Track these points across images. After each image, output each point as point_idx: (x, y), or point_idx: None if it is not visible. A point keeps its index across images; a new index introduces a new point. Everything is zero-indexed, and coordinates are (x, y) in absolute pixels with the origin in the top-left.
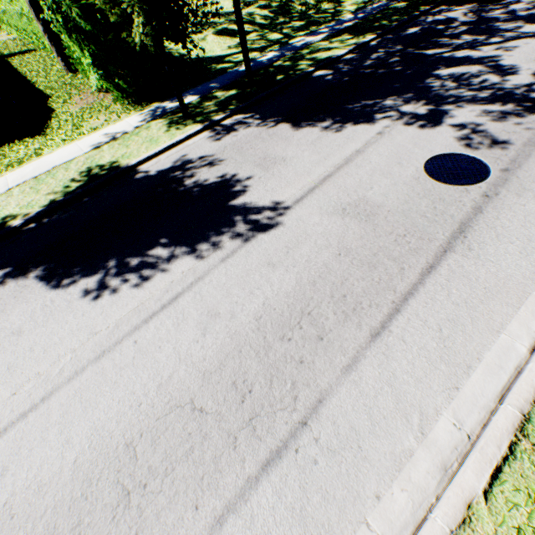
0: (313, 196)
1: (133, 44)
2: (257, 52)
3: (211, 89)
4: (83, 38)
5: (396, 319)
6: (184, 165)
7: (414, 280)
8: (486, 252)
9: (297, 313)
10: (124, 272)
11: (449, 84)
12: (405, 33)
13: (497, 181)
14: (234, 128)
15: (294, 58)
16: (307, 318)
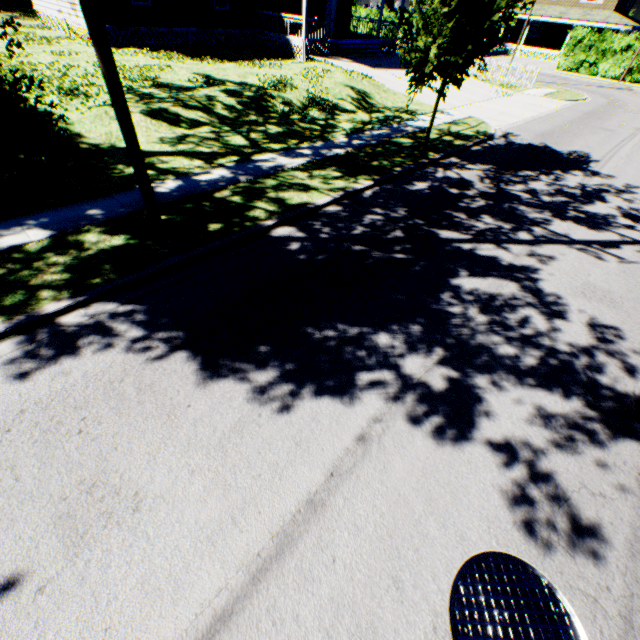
0: None
1: None
2: (201, 159)
3: (85, 221)
4: None
5: None
6: None
7: None
8: None
9: None
10: None
11: (476, 313)
12: (410, 188)
13: None
14: (78, 342)
15: (251, 189)
16: None
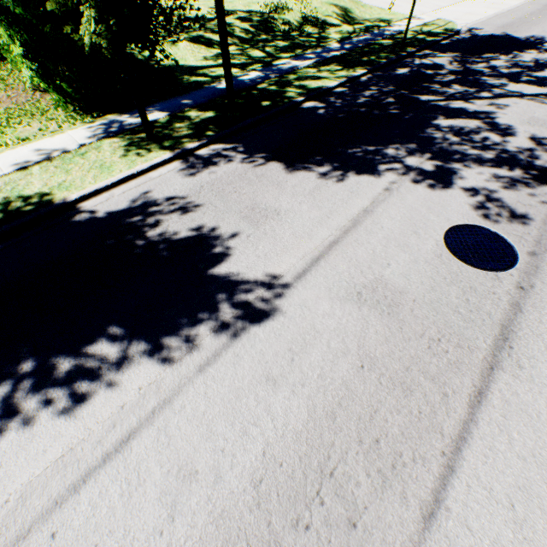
0: (318, 269)
1: (80, 42)
2: (237, 68)
3: (184, 107)
4: (11, 21)
5: (452, 486)
6: (146, 206)
7: (463, 415)
8: (540, 371)
9: (314, 472)
10: (46, 384)
11: (450, 137)
12: (395, 73)
13: (528, 268)
14: (212, 161)
15: (281, 82)
16: (329, 482)
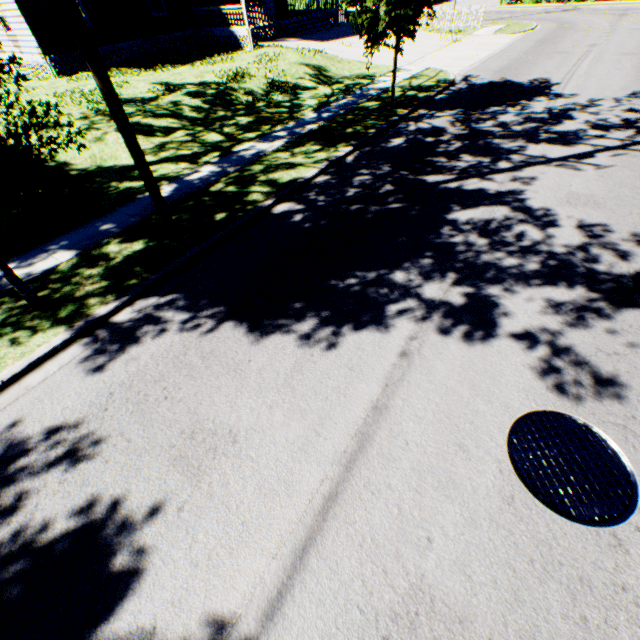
0: (306, 581)
1: None
2: (185, 161)
3: (102, 236)
4: None
5: None
6: (5, 459)
7: None
8: None
9: None
10: None
11: (476, 239)
12: (388, 145)
13: None
14: (135, 333)
15: (242, 178)
16: None
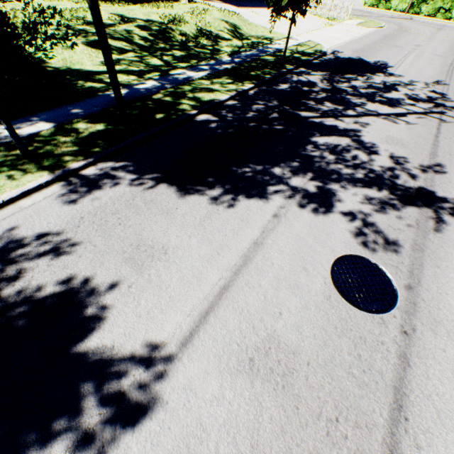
0: (207, 328)
1: None
2: (134, 75)
3: (73, 117)
4: None
5: None
6: (8, 249)
7: None
8: (437, 451)
9: None
10: None
11: (327, 155)
12: (278, 88)
13: (408, 306)
14: (98, 183)
15: (176, 93)
16: None
